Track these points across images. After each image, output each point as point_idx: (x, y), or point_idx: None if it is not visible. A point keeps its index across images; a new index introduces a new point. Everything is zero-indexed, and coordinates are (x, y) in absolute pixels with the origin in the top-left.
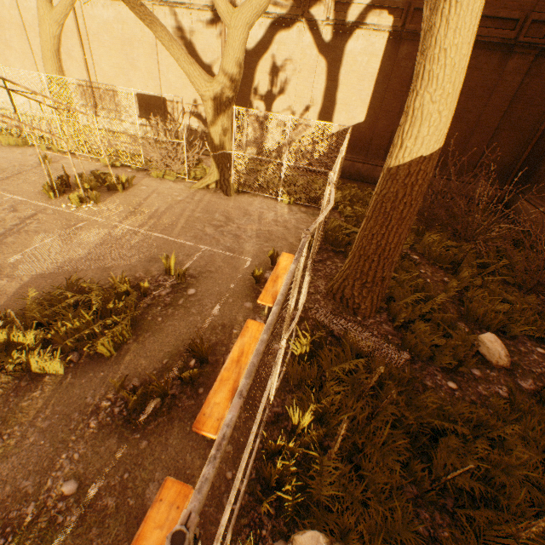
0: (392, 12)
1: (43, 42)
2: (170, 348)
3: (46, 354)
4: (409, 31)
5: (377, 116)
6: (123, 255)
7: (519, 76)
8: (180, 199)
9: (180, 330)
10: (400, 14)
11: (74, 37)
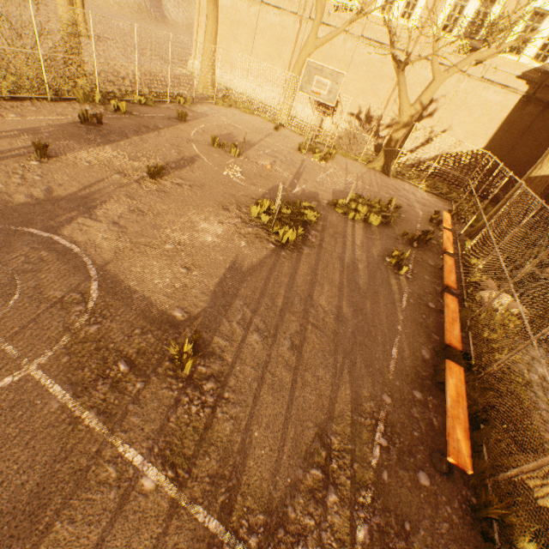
0: (529, 83)
1: (300, 56)
2: (409, 232)
3: (375, 216)
4: (536, 98)
5: (493, 148)
6: (361, 192)
7: None
8: (364, 172)
9: (408, 228)
10: (534, 86)
11: (289, 45)
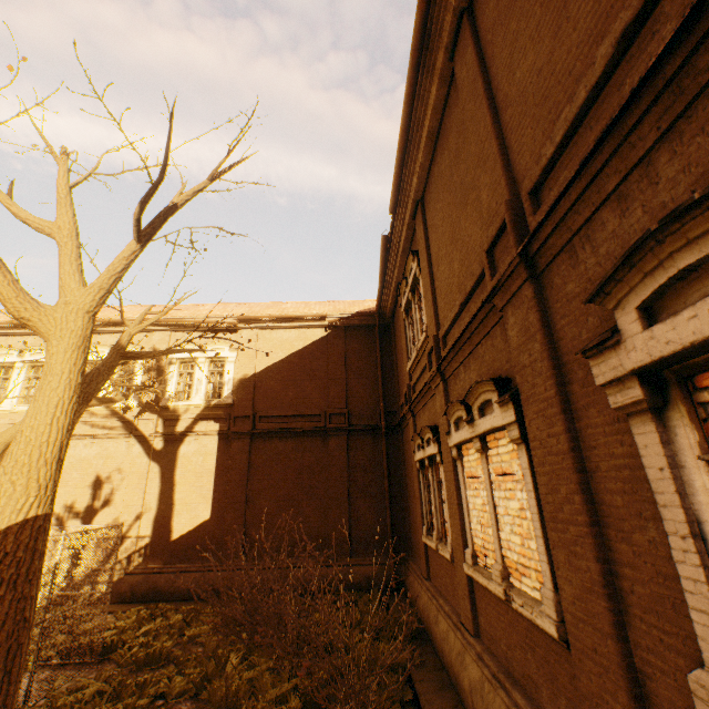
0: (219, 420)
1: None
2: None
3: None
4: (234, 431)
5: (225, 508)
6: None
7: (344, 450)
8: None
9: None
10: (226, 421)
11: None
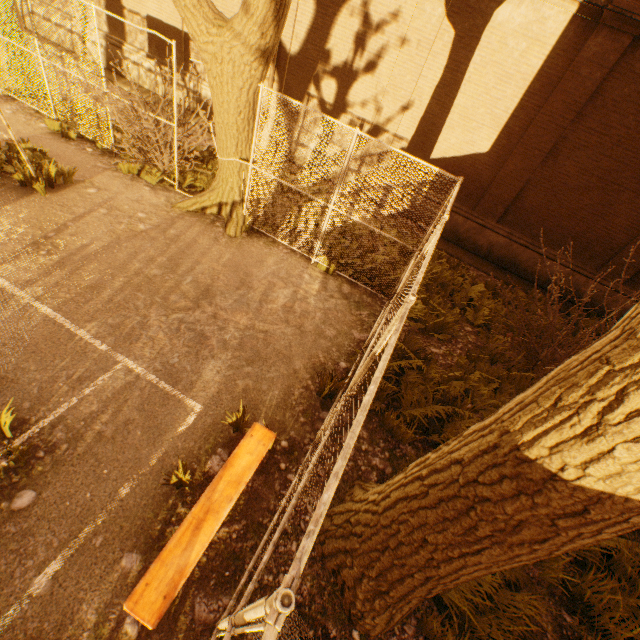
0: None
1: None
2: None
3: None
4: (617, 10)
5: (511, 149)
6: None
7: None
8: (143, 229)
9: None
10: None
11: None
